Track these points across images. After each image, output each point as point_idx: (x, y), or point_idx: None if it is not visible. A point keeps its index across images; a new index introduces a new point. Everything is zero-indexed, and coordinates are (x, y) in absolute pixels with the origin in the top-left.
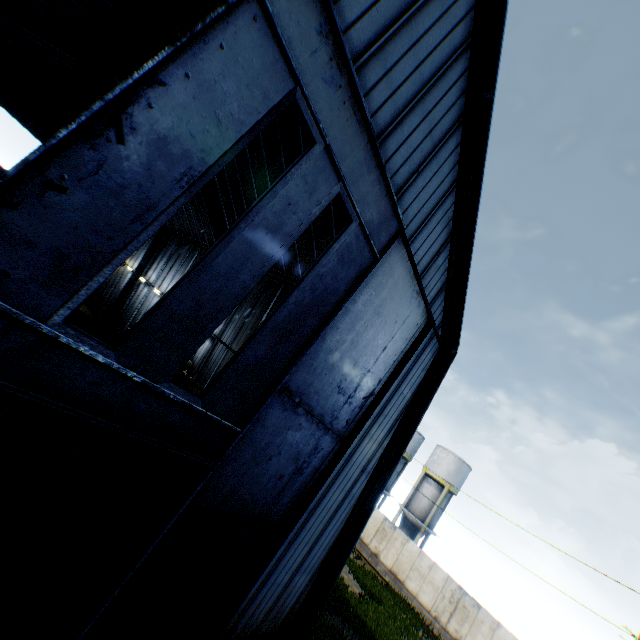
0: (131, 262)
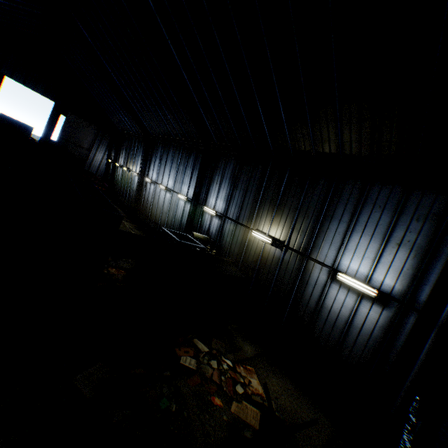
0: (133, 168)
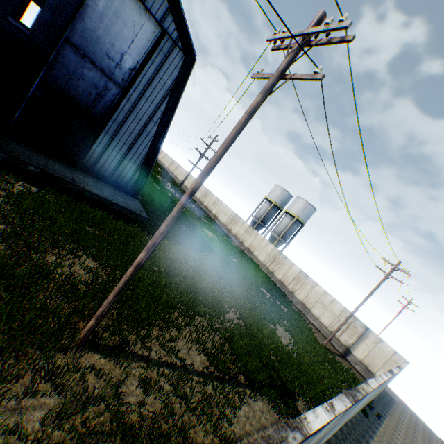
0: None
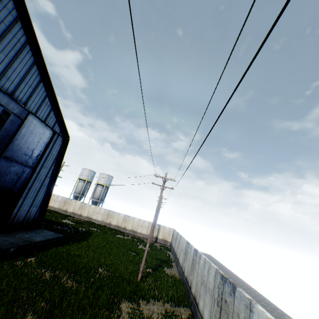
0: None
